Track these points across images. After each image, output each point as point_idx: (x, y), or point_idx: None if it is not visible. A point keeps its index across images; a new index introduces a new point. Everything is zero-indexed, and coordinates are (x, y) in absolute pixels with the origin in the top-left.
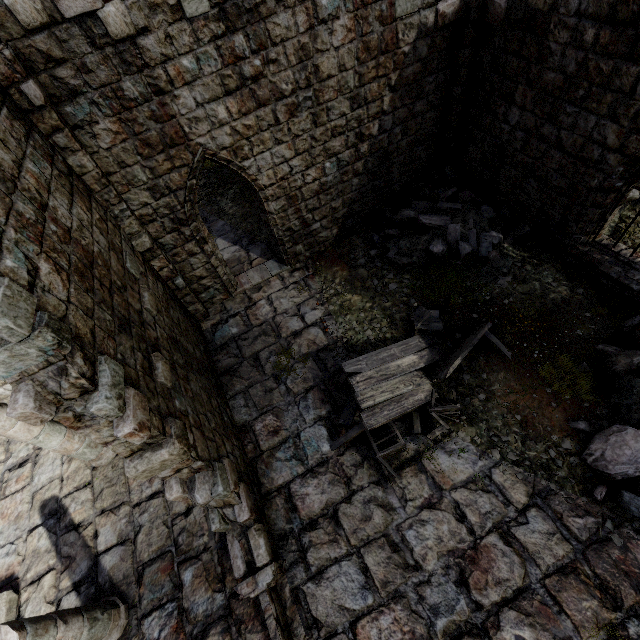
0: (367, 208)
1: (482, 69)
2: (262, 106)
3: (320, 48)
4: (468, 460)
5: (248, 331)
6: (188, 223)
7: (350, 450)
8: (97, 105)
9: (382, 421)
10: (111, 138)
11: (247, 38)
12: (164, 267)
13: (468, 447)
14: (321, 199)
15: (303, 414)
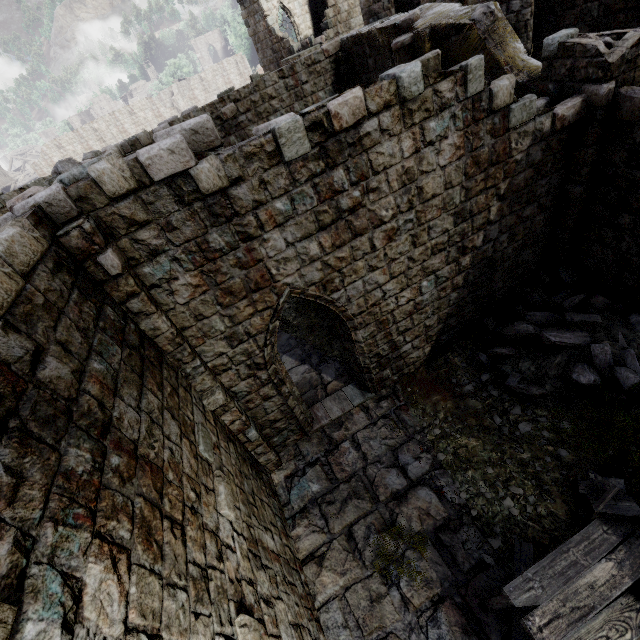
0: (464, 321)
1: (613, 166)
2: (358, 236)
3: (425, 169)
4: None
5: (333, 489)
6: (266, 367)
7: None
8: (178, 261)
9: None
10: (190, 292)
11: (347, 171)
12: (236, 420)
13: None
14: (414, 319)
15: None
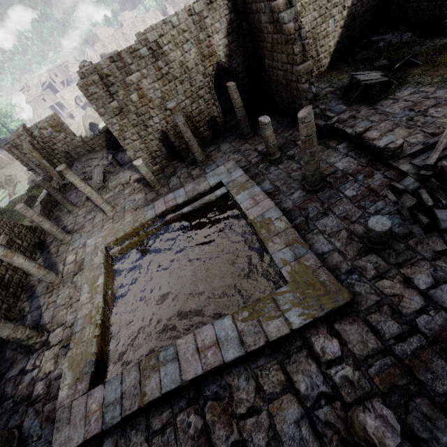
0: (343, 47)
1: None
2: None
3: None
4: (408, 91)
5: None
6: None
7: (355, 105)
8: None
9: (370, 82)
10: None
11: None
12: None
13: (407, 89)
14: (325, 40)
15: (331, 105)
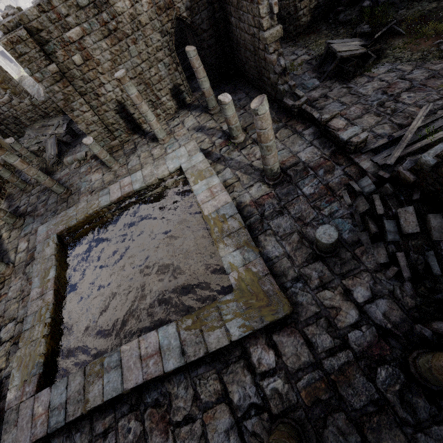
0: (326, 3)
1: None
2: None
3: None
4: (385, 67)
5: None
6: None
7: (329, 80)
8: None
9: (346, 55)
10: None
11: None
12: None
13: (385, 64)
14: None
15: (304, 78)
